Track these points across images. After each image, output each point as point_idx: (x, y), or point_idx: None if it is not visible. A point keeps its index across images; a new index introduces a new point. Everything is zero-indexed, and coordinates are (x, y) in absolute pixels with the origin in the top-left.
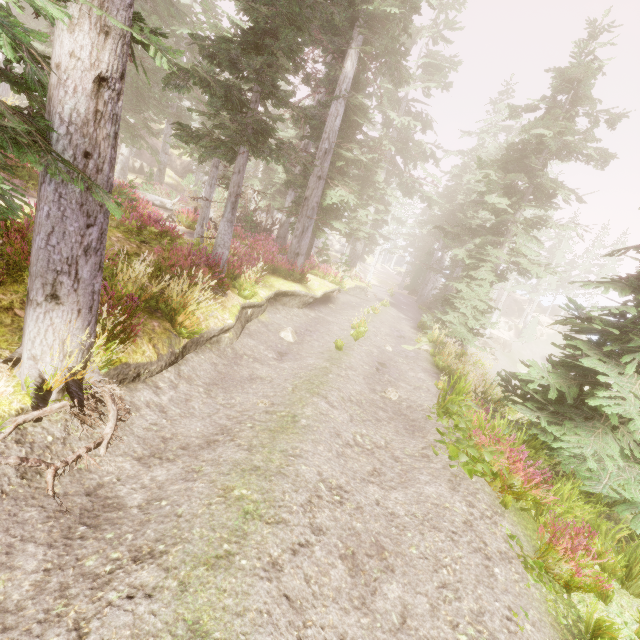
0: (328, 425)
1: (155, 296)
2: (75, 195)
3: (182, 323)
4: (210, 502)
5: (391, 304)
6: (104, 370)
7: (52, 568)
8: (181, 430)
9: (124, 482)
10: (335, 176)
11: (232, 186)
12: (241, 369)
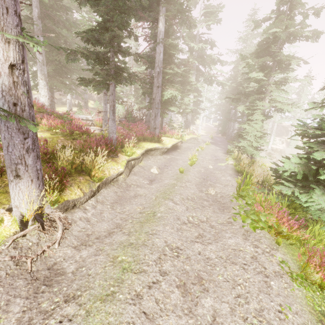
0: (173, 214)
1: (80, 164)
2: (14, 125)
3: (94, 175)
4: (105, 265)
5: (212, 143)
6: (56, 206)
7: (26, 310)
8: (96, 229)
9: (66, 260)
10: (166, 84)
11: (110, 102)
12: (130, 192)
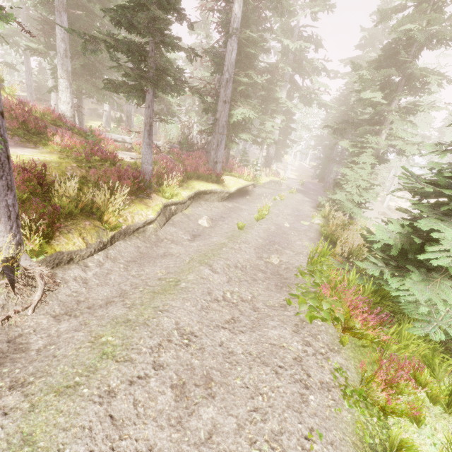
0: (204, 286)
1: (90, 204)
2: None
3: (107, 221)
4: (81, 346)
5: (300, 191)
6: (41, 257)
7: None
8: (93, 295)
9: (37, 332)
10: (238, 99)
11: (145, 118)
12: (159, 249)
